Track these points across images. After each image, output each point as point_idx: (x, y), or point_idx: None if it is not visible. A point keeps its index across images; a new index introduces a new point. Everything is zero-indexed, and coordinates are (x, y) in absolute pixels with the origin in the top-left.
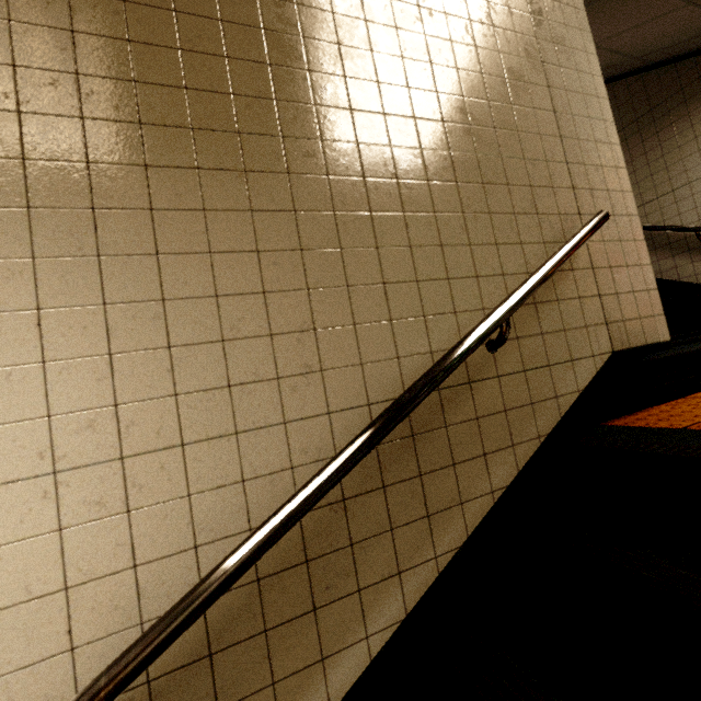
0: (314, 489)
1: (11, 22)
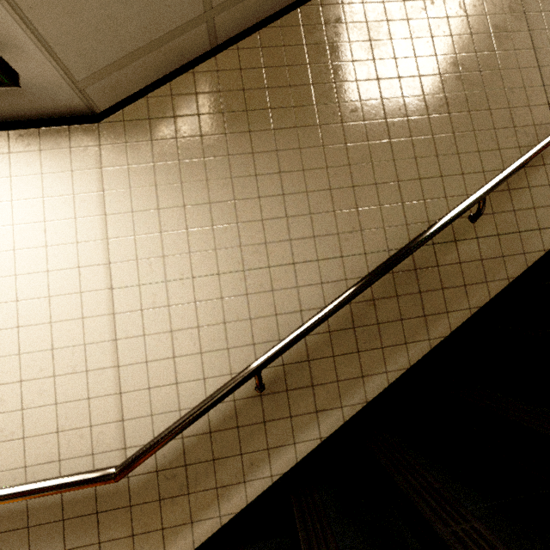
0: (360, 285)
1: (217, 71)
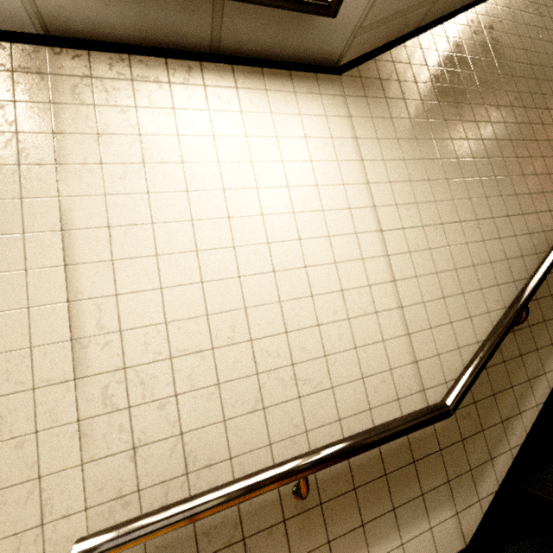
0: None
1: (421, 49)
